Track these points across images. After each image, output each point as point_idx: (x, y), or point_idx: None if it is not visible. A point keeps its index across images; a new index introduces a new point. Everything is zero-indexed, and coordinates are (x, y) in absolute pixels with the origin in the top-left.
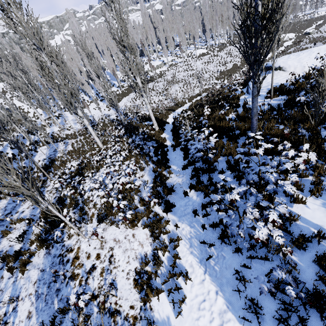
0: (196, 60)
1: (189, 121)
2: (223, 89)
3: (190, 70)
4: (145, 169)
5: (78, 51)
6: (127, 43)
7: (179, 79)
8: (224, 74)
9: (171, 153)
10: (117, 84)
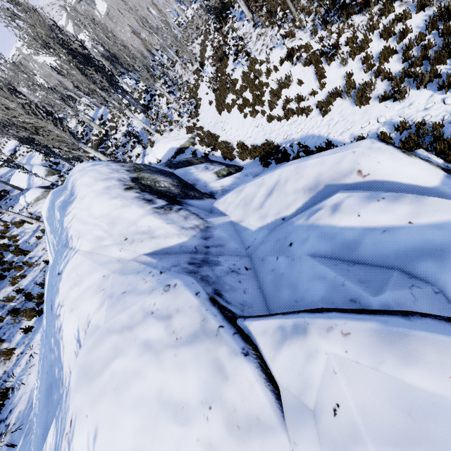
0: None
1: None
2: None
3: None
4: None
5: None
6: None
7: None
8: None
9: None
10: None
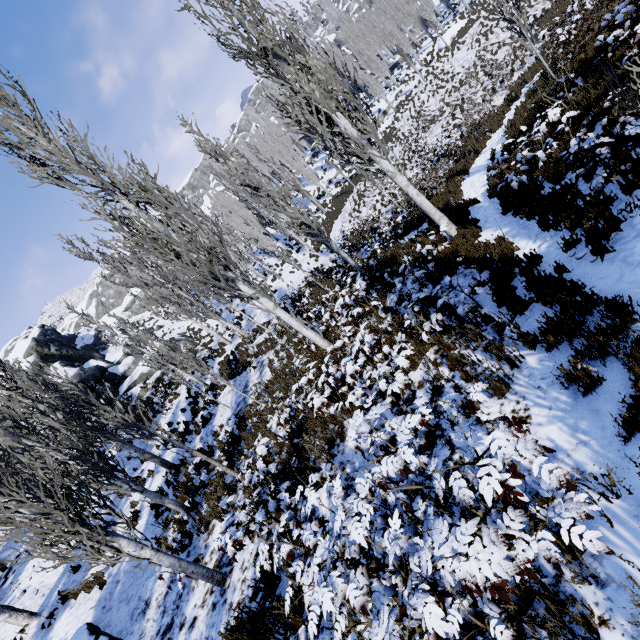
0: (451, 54)
1: (558, 146)
2: (595, 21)
3: (449, 81)
4: (509, 383)
5: (227, 188)
6: (269, 38)
7: (431, 115)
8: (552, 15)
9: (598, 271)
10: (314, 207)
